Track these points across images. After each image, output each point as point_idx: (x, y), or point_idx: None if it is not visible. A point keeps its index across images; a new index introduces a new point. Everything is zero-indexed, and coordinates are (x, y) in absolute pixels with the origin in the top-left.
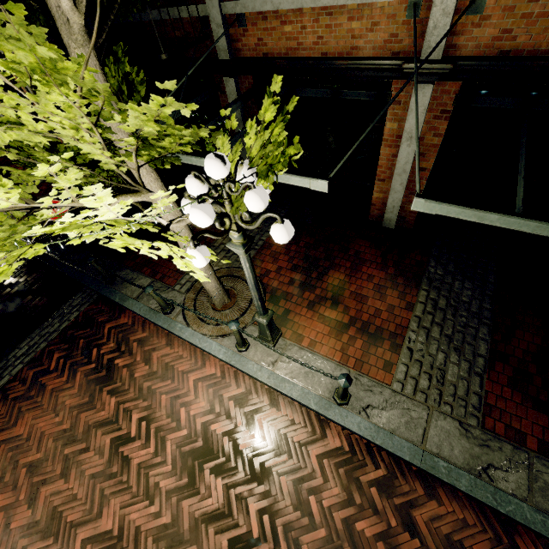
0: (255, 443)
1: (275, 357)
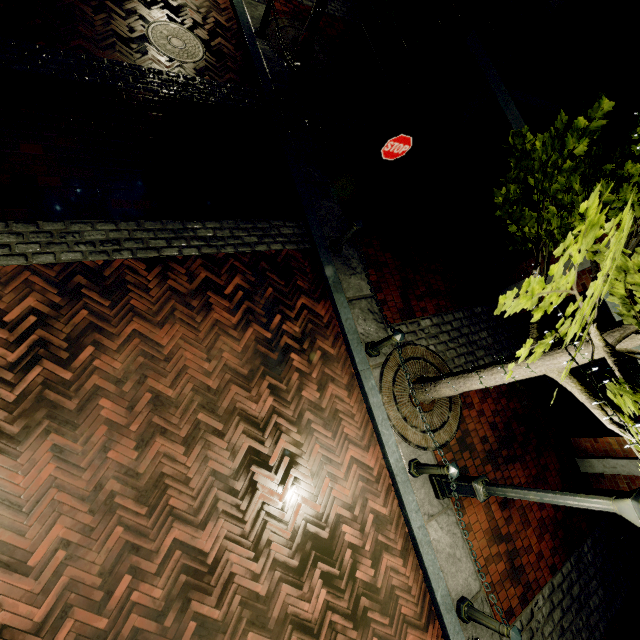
0: (370, 580)
1: (434, 510)
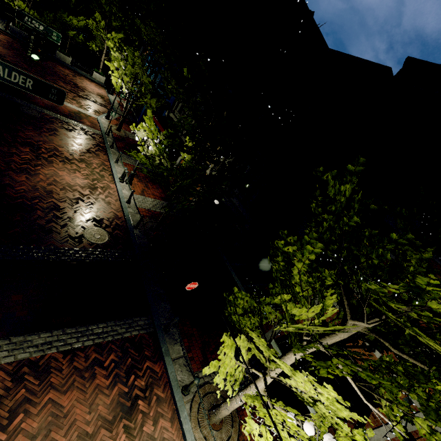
0: None
1: None
